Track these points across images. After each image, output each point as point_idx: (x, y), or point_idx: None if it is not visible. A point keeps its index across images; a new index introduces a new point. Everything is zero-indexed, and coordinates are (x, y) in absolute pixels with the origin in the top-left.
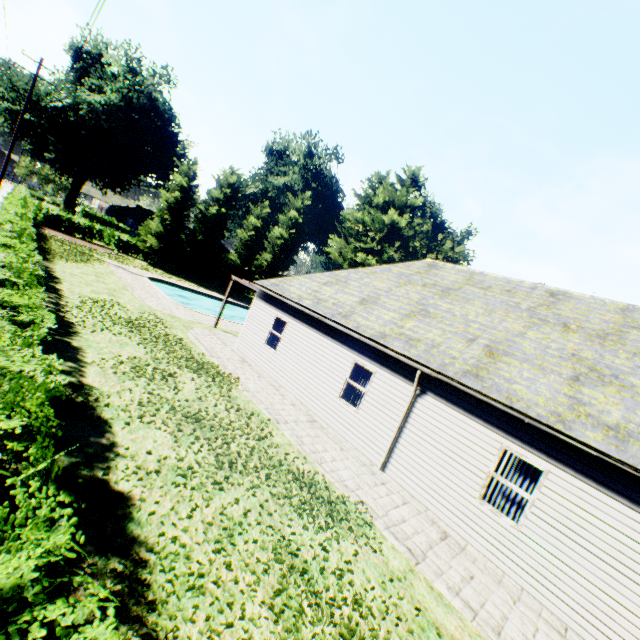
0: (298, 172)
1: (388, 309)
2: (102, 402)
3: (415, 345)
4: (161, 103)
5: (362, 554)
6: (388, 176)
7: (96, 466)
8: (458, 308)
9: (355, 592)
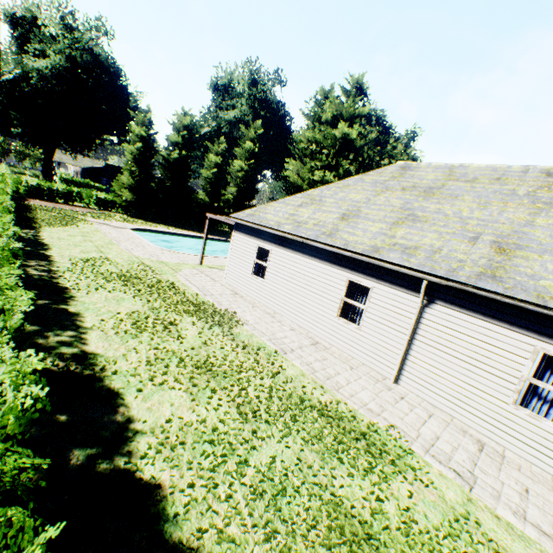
0: (245, 103)
1: (372, 220)
2: (109, 370)
3: (413, 254)
4: (104, 57)
5: (416, 493)
6: (332, 90)
7: (115, 454)
8: (448, 207)
9: (430, 551)
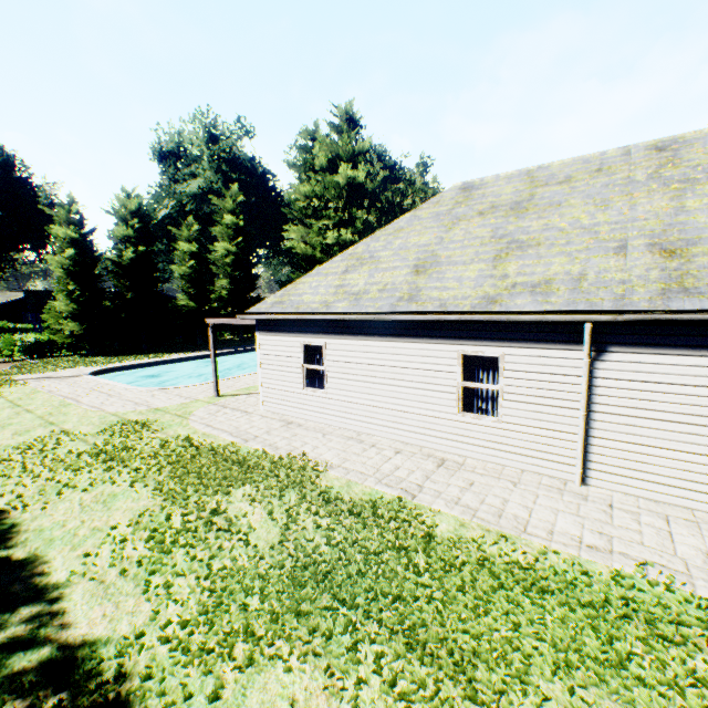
0: (209, 167)
1: (462, 263)
2: (132, 673)
3: (549, 291)
4: None
5: None
6: (318, 128)
7: None
8: (556, 219)
9: None
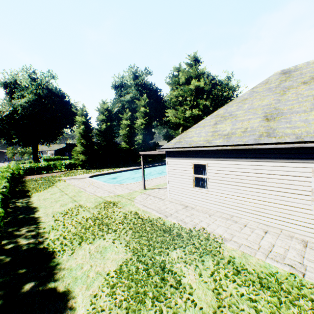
0: (134, 89)
1: (303, 111)
2: None
3: None
4: (54, 89)
5: None
6: (180, 66)
7: None
8: None
9: None
